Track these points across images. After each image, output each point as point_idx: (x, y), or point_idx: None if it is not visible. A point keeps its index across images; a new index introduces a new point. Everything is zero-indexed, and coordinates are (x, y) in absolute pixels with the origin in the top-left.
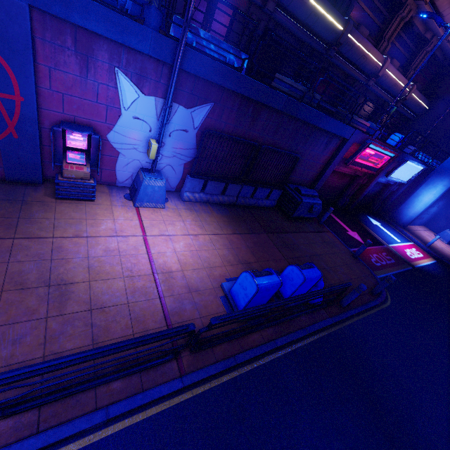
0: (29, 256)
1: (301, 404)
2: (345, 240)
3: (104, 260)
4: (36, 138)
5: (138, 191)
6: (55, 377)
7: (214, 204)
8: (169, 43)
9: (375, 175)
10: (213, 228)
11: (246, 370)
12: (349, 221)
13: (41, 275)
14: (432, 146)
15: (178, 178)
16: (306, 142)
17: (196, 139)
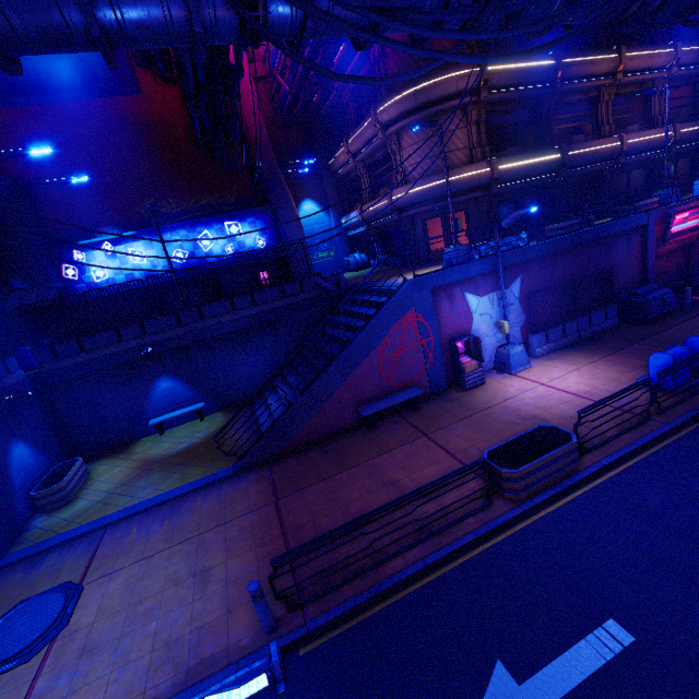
0: (498, 414)
1: None
2: None
3: (538, 402)
4: (441, 357)
5: (509, 362)
6: (599, 417)
7: (563, 348)
8: (488, 261)
9: None
10: (584, 361)
11: None
12: None
13: (517, 418)
14: None
15: (520, 343)
16: (607, 252)
17: (520, 305)
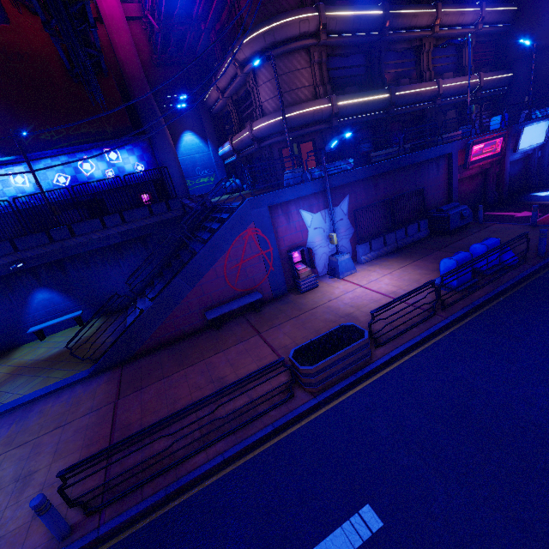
0: (321, 313)
1: (542, 308)
2: (517, 222)
3: (354, 302)
4: (280, 266)
5: (338, 268)
6: (390, 315)
7: (384, 256)
8: (318, 182)
9: (503, 158)
10: (397, 266)
11: (486, 308)
12: (510, 208)
13: (335, 316)
14: (548, 96)
15: (350, 252)
16: (420, 176)
17: (349, 221)
